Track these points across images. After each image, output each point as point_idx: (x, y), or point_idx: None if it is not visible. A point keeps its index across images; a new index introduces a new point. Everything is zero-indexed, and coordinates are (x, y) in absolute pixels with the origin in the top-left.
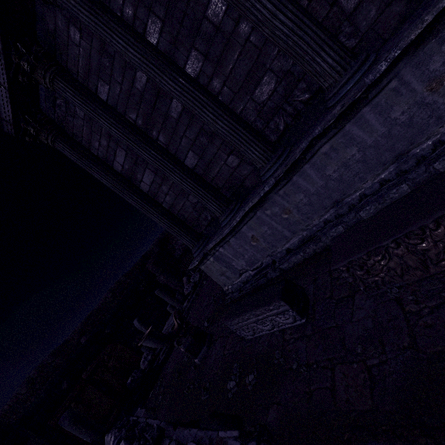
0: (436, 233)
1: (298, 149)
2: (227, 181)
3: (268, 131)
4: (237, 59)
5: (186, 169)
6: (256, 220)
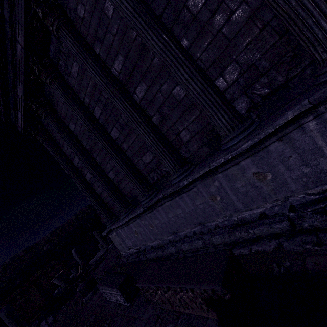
0: (169, 293)
1: (154, 199)
2: (129, 193)
3: (149, 177)
4: (135, 139)
5: (107, 180)
6: (137, 223)
